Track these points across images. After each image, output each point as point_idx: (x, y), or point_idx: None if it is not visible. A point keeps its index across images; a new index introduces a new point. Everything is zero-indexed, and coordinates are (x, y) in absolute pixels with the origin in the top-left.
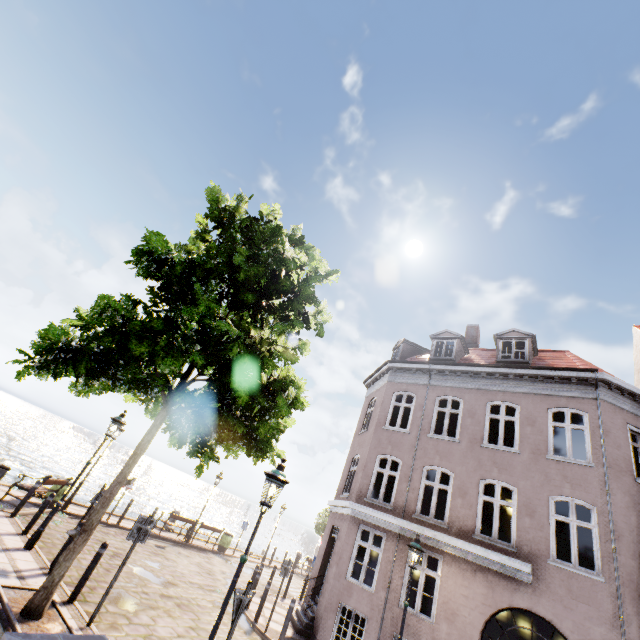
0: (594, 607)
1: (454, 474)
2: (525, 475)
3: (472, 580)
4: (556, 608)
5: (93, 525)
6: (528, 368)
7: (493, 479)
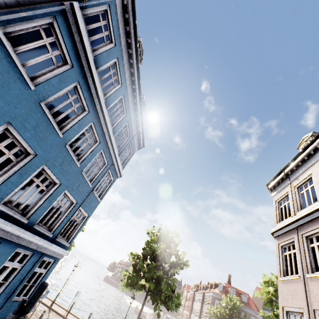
0: None
1: None
2: None
3: None
4: None
5: None
6: (249, 307)
7: None
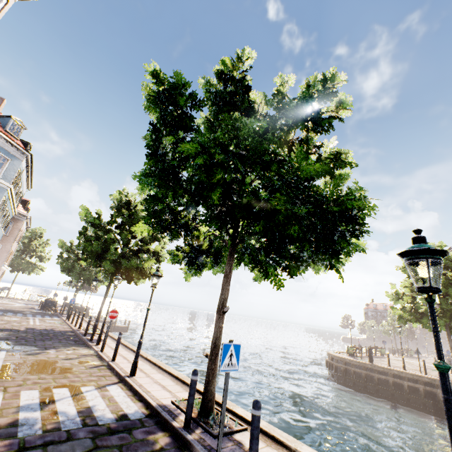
0: None
1: None
2: None
3: None
4: None
5: None
6: None
7: None
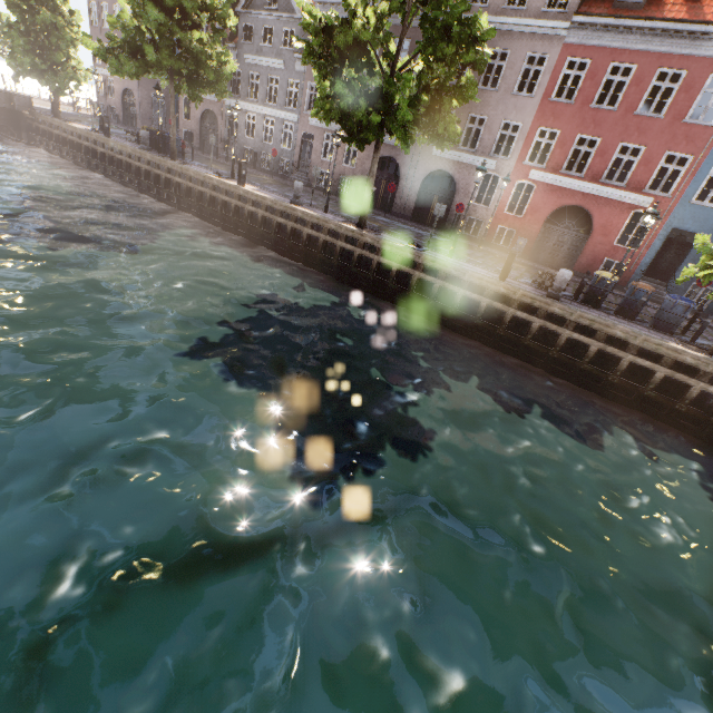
0: (136, 82)
1: None
2: None
3: (119, 84)
4: (131, 85)
5: None
6: None
7: None
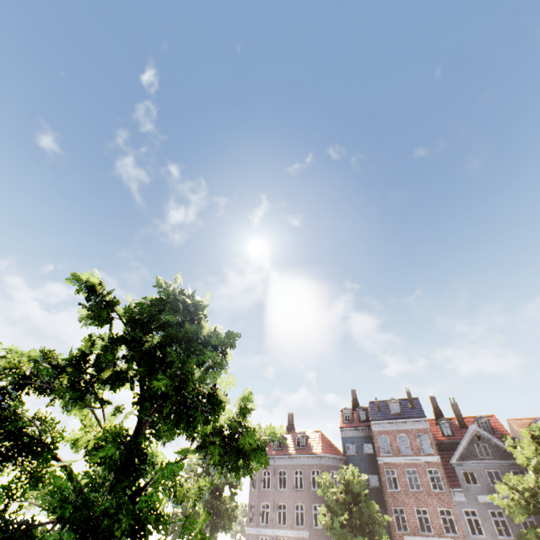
0: (322, 538)
1: (287, 504)
2: (306, 498)
3: None
4: None
5: None
6: (304, 454)
7: (298, 503)
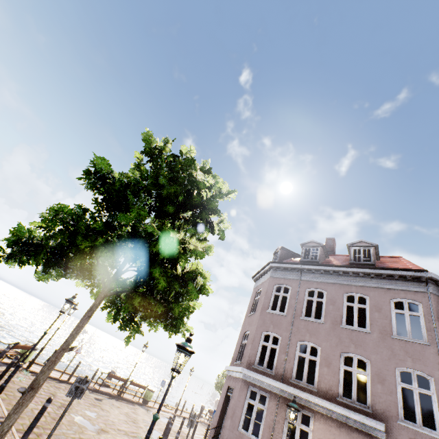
0: None
1: (321, 348)
2: (376, 350)
3: (337, 435)
4: None
5: (40, 384)
6: (374, 268)
7: (351, 353)
